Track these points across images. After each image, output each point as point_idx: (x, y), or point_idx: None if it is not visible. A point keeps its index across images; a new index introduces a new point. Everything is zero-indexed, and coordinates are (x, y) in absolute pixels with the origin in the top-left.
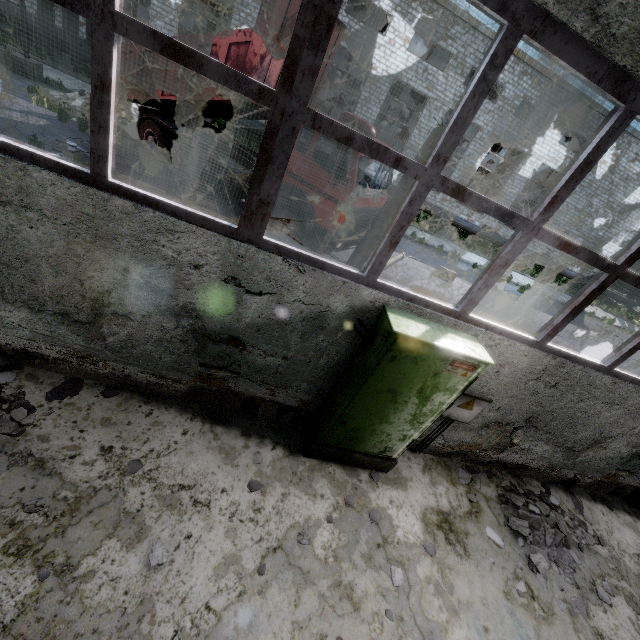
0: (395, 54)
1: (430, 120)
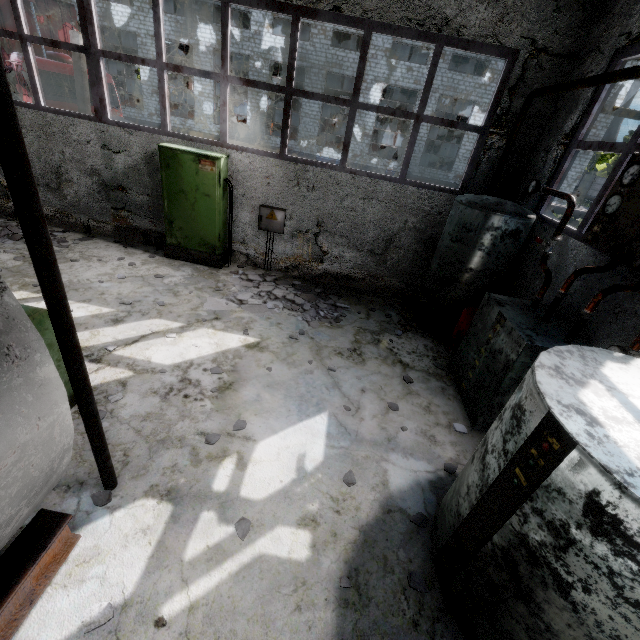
0: (264, 41)
1: (314, 86)
